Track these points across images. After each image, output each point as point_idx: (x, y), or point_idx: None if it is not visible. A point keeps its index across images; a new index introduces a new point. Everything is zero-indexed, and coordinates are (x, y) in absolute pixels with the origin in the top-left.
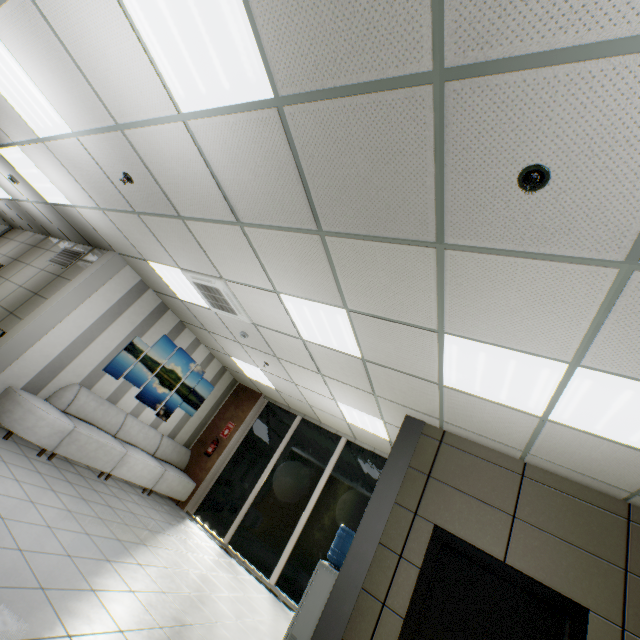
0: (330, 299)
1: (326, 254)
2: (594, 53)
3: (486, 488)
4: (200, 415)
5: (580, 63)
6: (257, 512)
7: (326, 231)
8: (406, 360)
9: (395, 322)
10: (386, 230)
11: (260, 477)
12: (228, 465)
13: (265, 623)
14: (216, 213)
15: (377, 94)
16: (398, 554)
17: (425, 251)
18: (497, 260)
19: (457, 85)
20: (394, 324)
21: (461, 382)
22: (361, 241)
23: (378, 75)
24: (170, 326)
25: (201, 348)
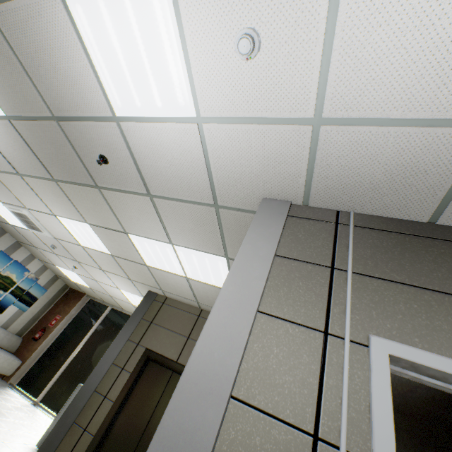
0: (79, 218)
1: (63, 192)
2: (90, 119)
3: (179, 325)
4: (33, 311)
5: (88, 122)
6: (67, 376)
7: (57, 179)
8: (126, 252)
9: (109, 229)
10: (77, 179)
11: (74, 351)
12: (51, 346)
13: (39, 435)
14: (6, 168)
15: (41, 121)
16: (122, 368)
17: (95, 190)
18: (118, 194)
19: (62, 123)
20: (109, 230)
21: (151, 262)
22: (72, 185)
23: (37, 114)
24: (7, 244)
25: (36, 261)
